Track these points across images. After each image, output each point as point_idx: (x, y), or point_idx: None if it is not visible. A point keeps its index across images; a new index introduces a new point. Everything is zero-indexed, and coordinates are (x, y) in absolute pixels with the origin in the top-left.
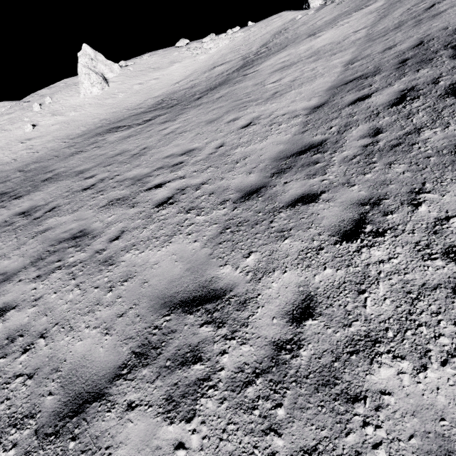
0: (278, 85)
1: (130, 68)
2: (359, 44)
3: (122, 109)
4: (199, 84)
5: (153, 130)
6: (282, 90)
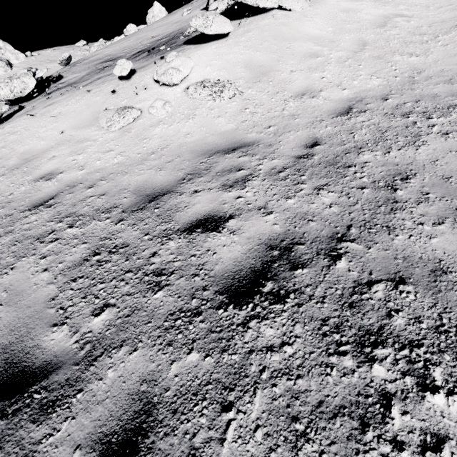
0: None
1: (33, 58)
2: None
3: None
4: None
5: None
6: None
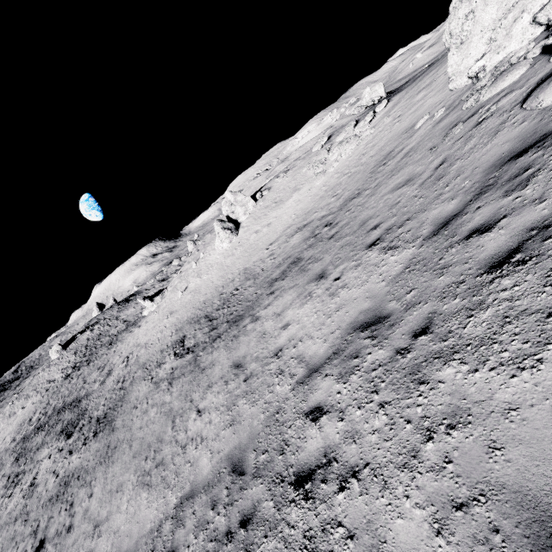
0: (183, 434)
1: (260, 203)
2: (243, 437)
3: (222, 284)
4: (260, 277)
5: (157, 396)
6: (162, 464)
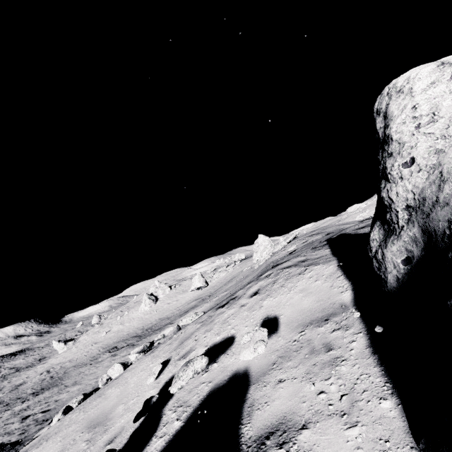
0: None
1: (174, 290)
2: None
3: (142, 326)
4: (172, 317)
5: (104, 361)
6: None
